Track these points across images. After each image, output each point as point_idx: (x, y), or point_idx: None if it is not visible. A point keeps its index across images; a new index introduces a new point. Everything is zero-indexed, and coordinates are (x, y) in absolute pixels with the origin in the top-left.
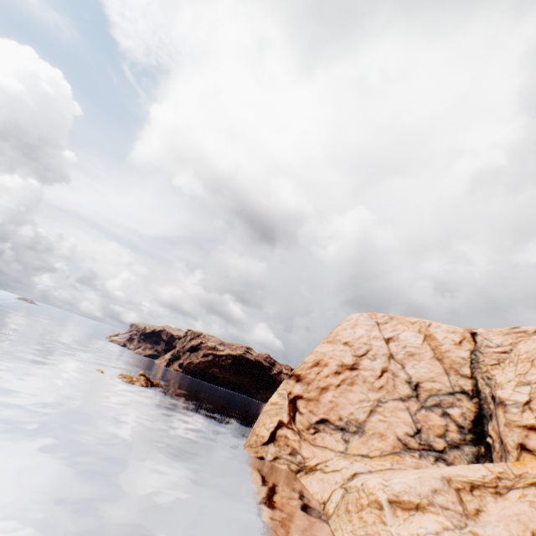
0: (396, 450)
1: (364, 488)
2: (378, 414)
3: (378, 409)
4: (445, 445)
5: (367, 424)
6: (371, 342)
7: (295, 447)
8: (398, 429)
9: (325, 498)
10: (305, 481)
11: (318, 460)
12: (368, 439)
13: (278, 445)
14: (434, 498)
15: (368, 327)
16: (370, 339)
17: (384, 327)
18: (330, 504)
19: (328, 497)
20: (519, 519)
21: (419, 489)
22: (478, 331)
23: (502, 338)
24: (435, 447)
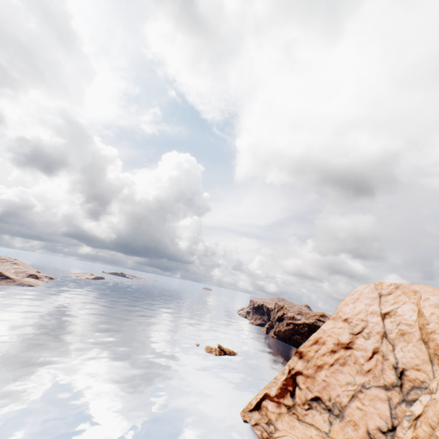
0: None
1: None
2: (358, 401)
3: (358, 395)
4: None
5: (346, 409)
6: (367, 318)
7: (270, 418)
8: (370, 421)
9: None
10: None
11: (280, 433)
12: (344, 425)
13: (261, 413)
14: None
15: (369, 300)
16: (367, 315)
17: (385, 299)
18: None
19: None
20: None
21: None
22: None
23: None
24: None
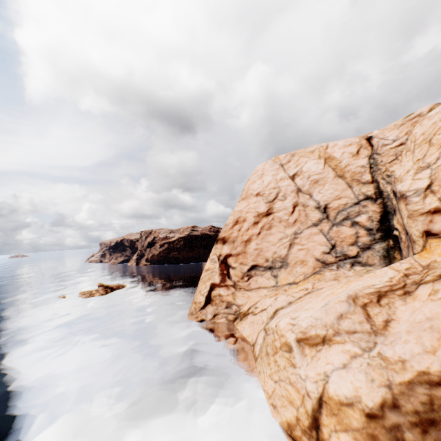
0: (316, 270)
1: (277, 330)
2: (297, 245)
3: (296, 241)
4: (358, 250)
5: (289, 257)
6: (279, 184)
7: (229, 301)
8: (315, 251)
9: (254, 341)
10: (240, 328)
11: (250, 304)
12: (292, 269)
13: (215, 304)
14: (340, 326)
15: (274, 171)
16: (278, 182)
17: (288, 166)
18: (256, 347)
19: (255, 339)
20: (432, 327)
21: (325, 319)
22: (373, 134)
23: (397, 132)
24: (350, 255)
